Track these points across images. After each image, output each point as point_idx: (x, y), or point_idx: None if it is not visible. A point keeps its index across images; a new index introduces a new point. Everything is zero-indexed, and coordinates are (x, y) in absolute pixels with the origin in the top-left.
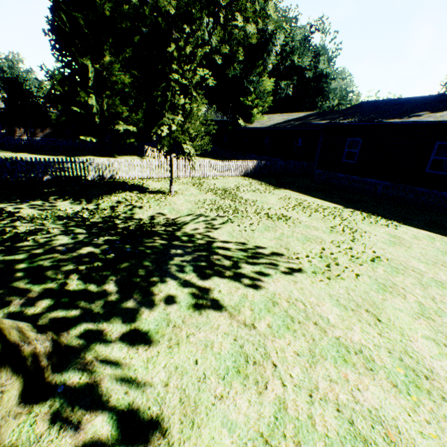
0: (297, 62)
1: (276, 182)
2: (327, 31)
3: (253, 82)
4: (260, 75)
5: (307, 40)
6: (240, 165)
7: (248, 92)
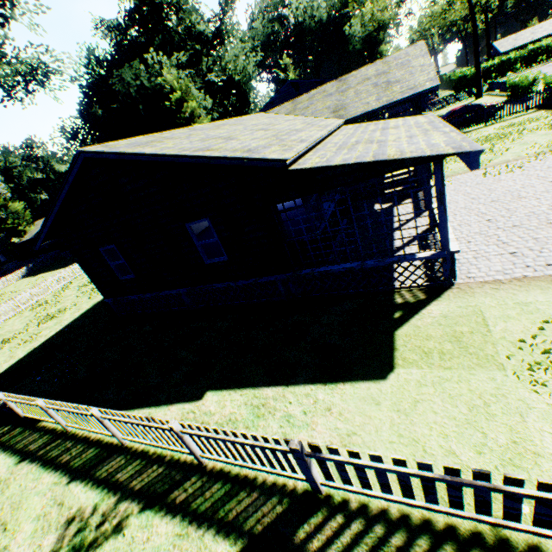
0: (33, 177)
1: (41, 272)
2: (43, 144)
3: (3, 212)
4: (5, 204)
5: (31, 157)
6: (16, 274)
7: (5, 219)
